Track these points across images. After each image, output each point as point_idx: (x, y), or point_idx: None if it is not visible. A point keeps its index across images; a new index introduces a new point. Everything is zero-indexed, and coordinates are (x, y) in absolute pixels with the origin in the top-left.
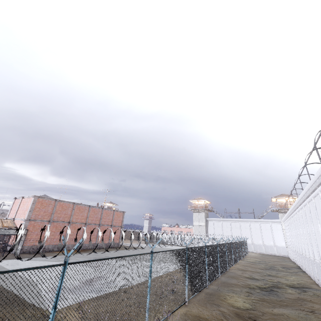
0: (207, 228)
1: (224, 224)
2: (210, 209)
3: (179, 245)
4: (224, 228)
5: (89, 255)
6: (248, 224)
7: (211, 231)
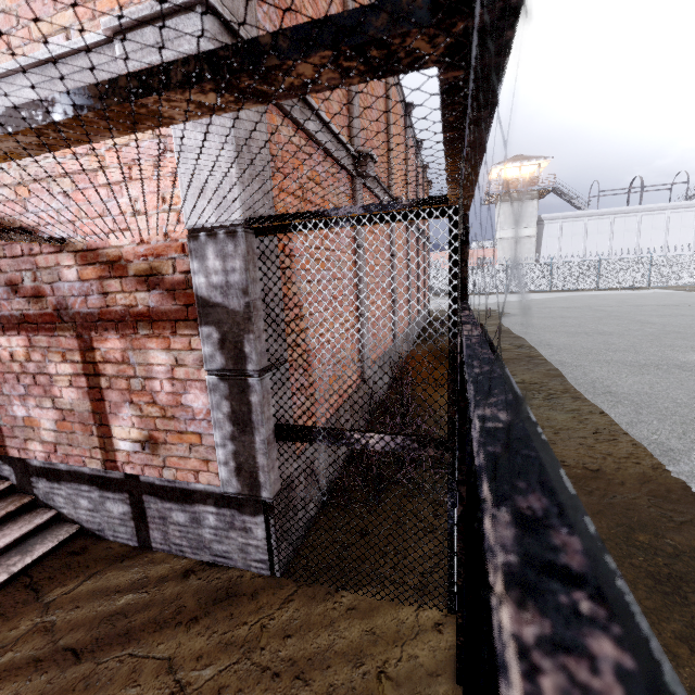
0: (540, 242)
1: (592, 227)
2: (556, 189)
3: (491, 291)
4: (590, 238)
5: (634, 373)
6: (662, 218)
7: (552, 250)
